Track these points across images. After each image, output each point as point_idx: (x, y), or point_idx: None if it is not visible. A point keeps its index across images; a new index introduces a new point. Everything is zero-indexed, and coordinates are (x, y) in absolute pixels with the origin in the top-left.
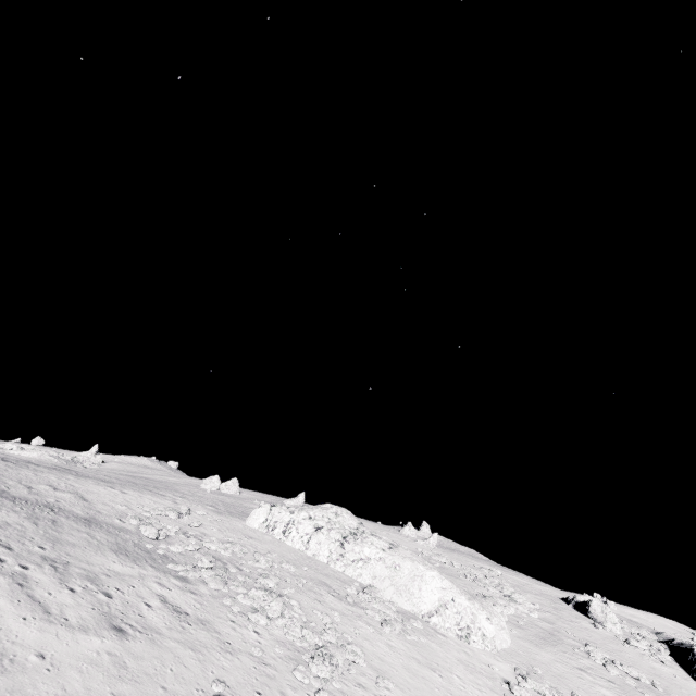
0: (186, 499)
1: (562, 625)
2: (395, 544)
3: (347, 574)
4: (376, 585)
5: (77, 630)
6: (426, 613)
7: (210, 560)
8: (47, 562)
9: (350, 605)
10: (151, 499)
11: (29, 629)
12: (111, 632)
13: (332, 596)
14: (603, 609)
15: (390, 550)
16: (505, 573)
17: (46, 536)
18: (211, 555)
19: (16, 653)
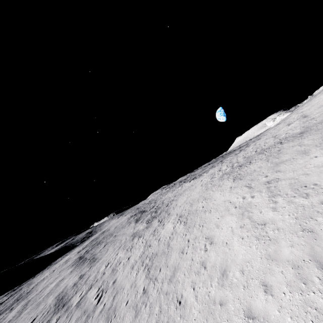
0: None
1: None
2: None
3: None
4: None
5: (272, 241)
6: None
7: None
8: (265, 186)
9: None
10: None
11: (242, 246)
12: (301, 239)
13: None
14: None
15: None
16: None
17: (270, 166)
18: None
19: (231, 269)
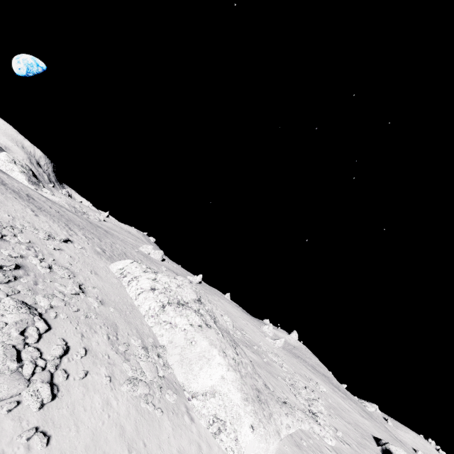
0: (88, 239)
1: None
2: (212, 325)
3: (153, 330)
4: (168, 348)
5: None
6: (192, 392)
7: (3, 264)
8: None
9: (116, 352)
10: (51, 226)
11: None
12: None
13: (106, 338)
14: None
15: (199, 327)
16: (331, 392)
17: None
18: (14, 262)
19: None
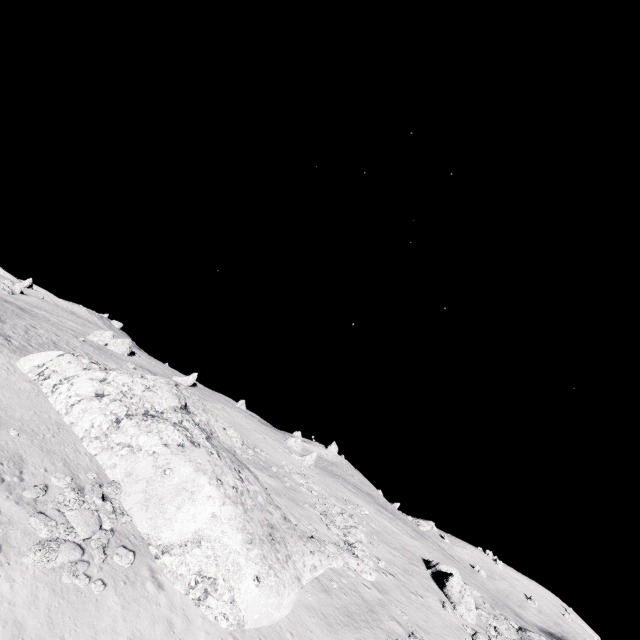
0: None
1: (398, 598)
2: (201, 443)
3: (97, 460)
4: (124, 485)
5: None
6: (163, 545)
7: None
8: None
9: (17, 501)
10: None
11: None
12: None
13: None
14: (461, 589)
15: (179, 448)
16: (376, 514)
17: None
18: None
19: None
